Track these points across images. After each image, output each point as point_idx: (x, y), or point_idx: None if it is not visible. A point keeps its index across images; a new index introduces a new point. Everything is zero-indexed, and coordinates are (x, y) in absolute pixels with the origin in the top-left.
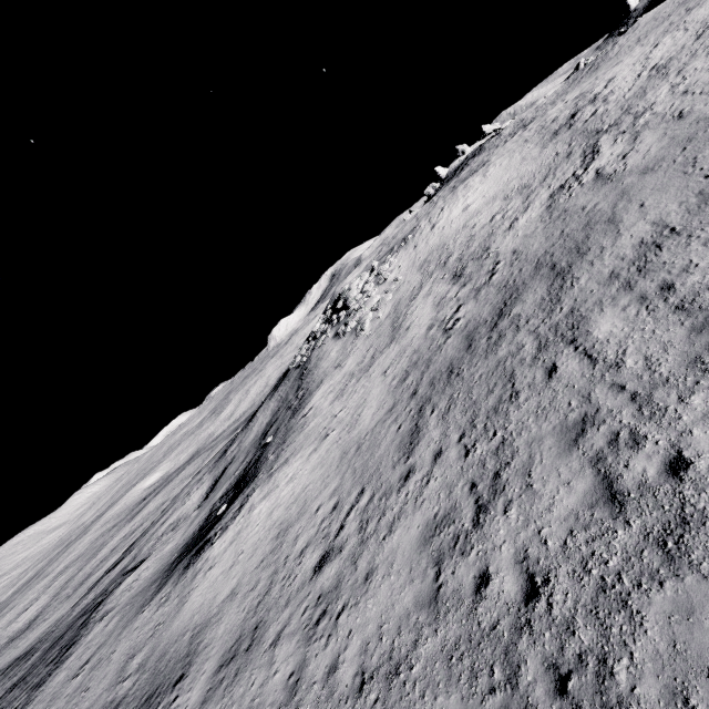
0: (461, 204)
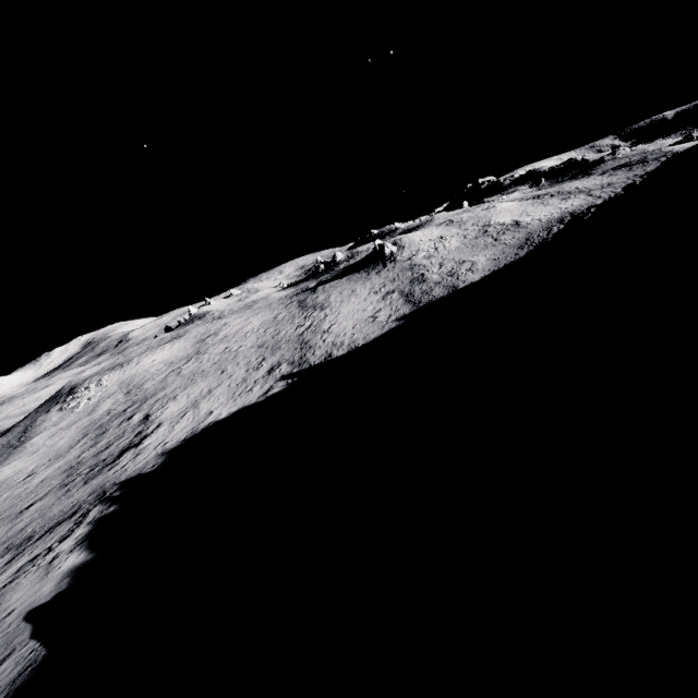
0: (154, 357)
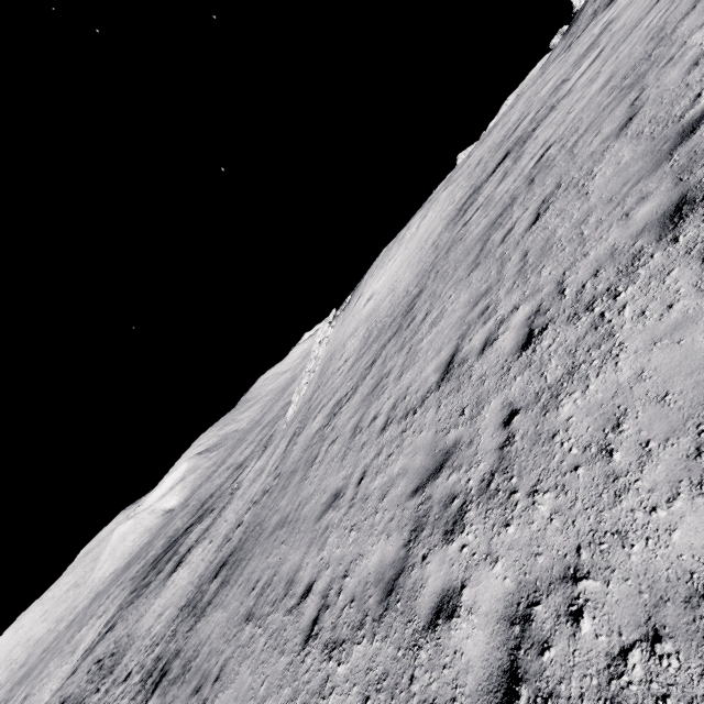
0: (375, 283)
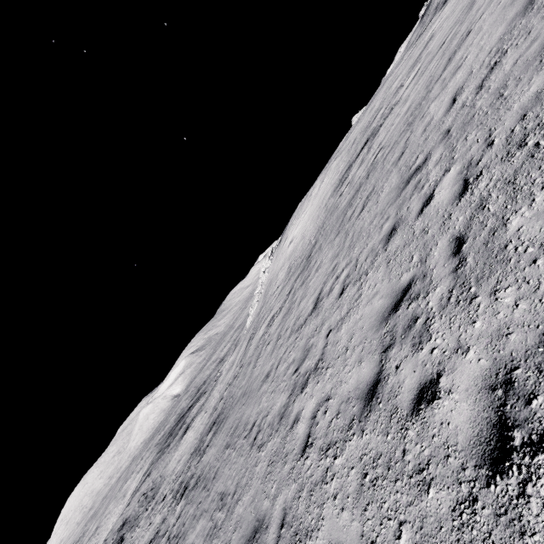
0: (294, 230)
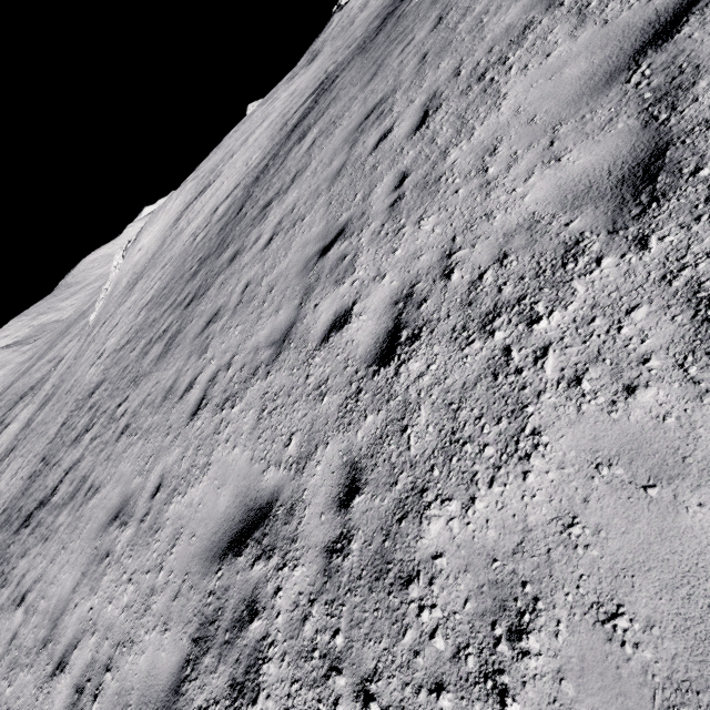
0: (145, 238)
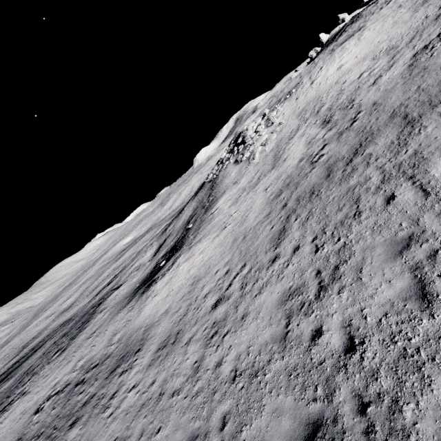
0: (336, 64)
